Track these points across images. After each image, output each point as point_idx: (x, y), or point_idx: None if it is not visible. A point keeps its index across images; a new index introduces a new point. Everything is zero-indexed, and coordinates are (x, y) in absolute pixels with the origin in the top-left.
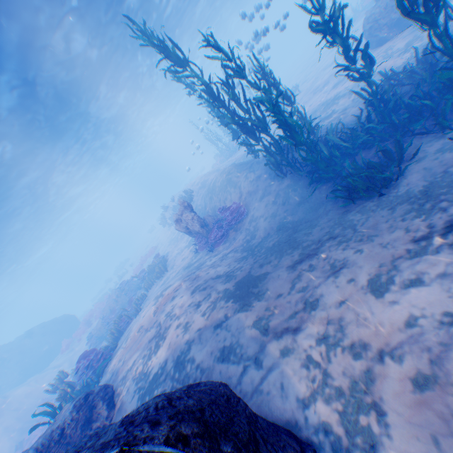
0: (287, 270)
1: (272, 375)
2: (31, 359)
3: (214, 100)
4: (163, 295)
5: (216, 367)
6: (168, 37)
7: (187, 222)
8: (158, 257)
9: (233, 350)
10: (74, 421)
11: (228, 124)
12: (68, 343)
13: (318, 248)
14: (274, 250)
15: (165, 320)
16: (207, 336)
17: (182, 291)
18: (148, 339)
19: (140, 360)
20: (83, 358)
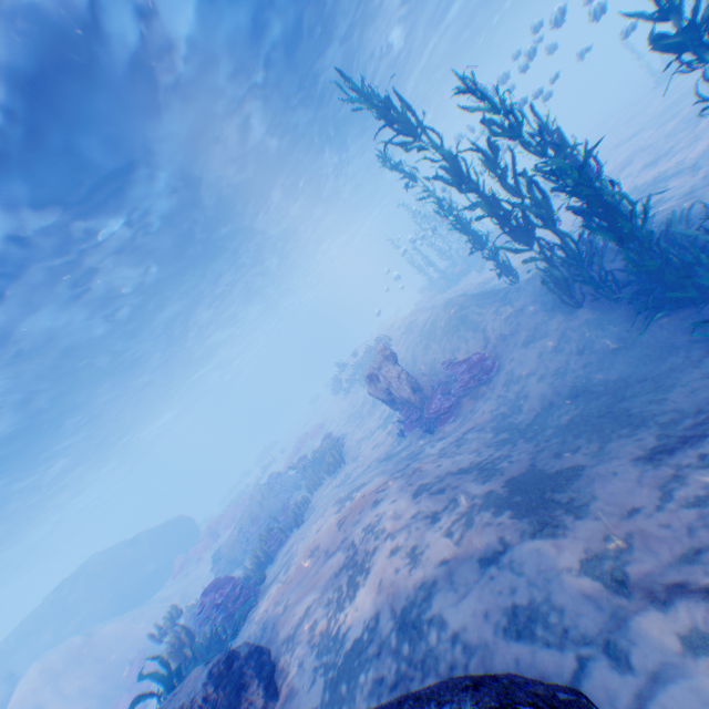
0: (635, 464)
1: (668, 695)
2: (129, 581)
3: (459, 179)
4: (352, 497)
5: (504, 648)
6: (396, 93)
7: (389, 382)
8: (330, 440)
9: (539, 615)
10: (208, 704)
11: (478, 217)
12: (182, 564)
13: (707, 424)
14: (579, 430)
15: (364, 539)
16: (468, 579)
17: (391, 491)
18: (334, 571)
19: (320, 608)
20: (212, 590)
